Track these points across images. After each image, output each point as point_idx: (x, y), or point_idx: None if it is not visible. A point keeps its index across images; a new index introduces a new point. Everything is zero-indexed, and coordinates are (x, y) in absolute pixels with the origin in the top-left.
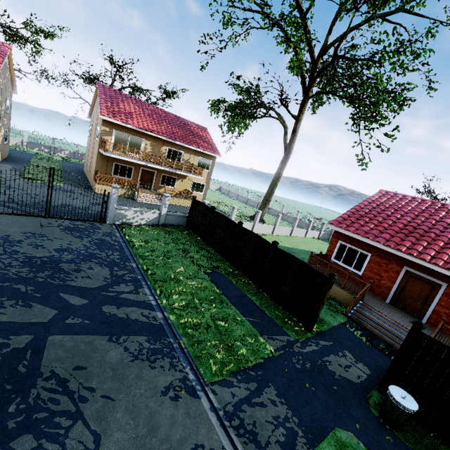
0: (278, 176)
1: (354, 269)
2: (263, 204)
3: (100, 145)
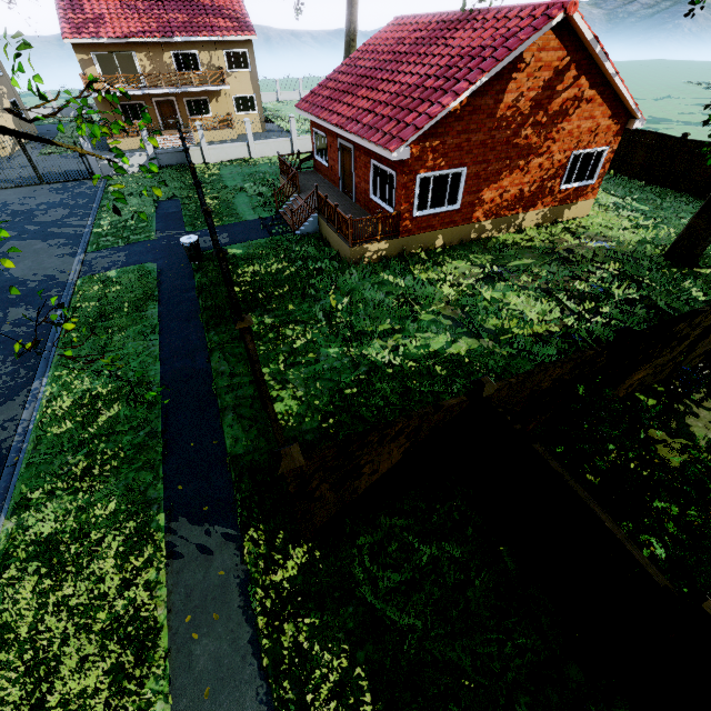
0: (350, 39)
1: (325, 162)
2: None
3: None
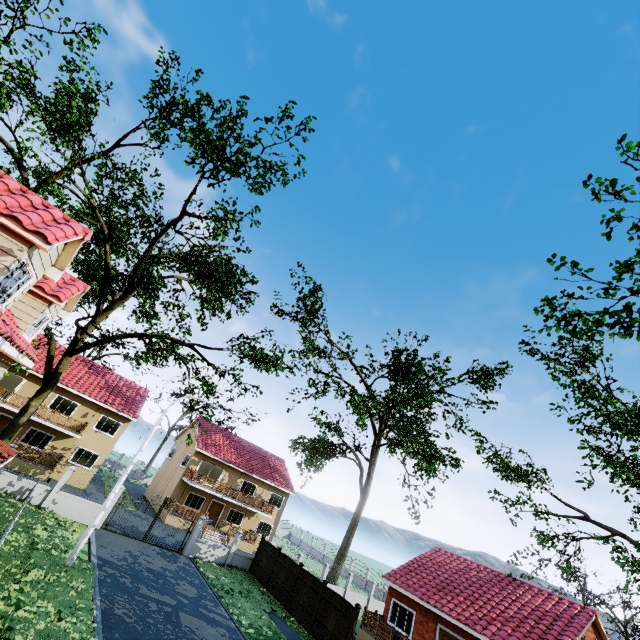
0: (355, 524)
1: (405, 632)
2: (337, 560)
3: (185, 473)
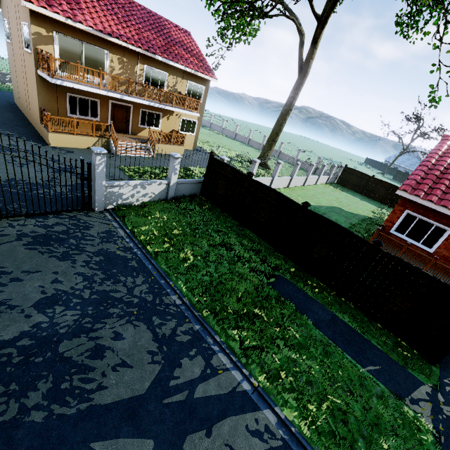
0: (289, 109)
1: (422, 245)
2: (268, 146)
3: (38, 63)
